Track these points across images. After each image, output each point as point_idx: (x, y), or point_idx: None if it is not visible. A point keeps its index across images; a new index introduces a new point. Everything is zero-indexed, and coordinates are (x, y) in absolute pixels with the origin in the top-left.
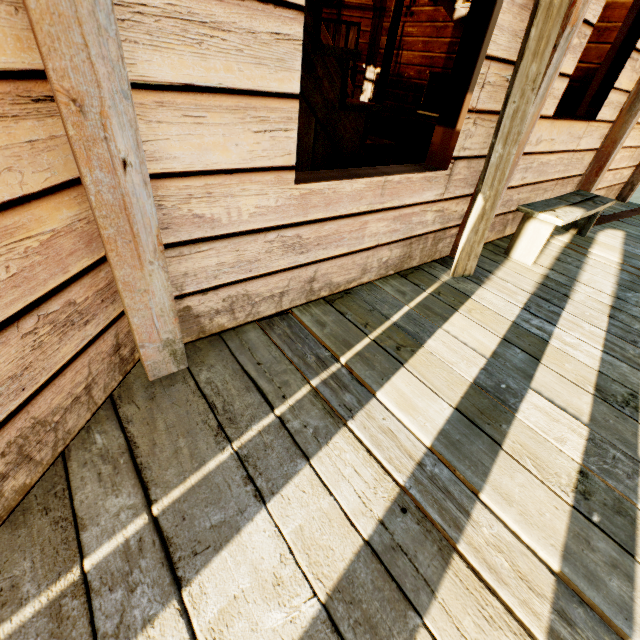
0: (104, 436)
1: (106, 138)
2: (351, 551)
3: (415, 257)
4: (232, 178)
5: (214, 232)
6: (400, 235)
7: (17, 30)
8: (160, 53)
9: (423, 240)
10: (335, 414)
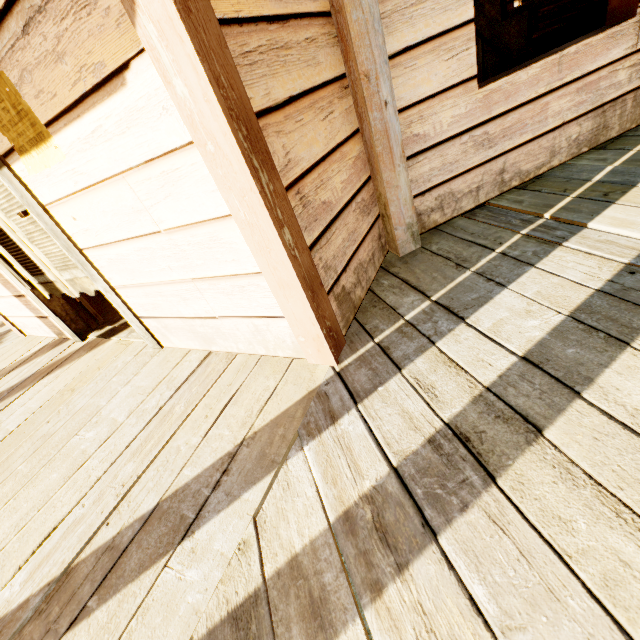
0: (387, 281)
1: (378, 91)
2: (584, 295)
3: (612, 126)
4: (434, 101)
5: (426, 145)
6: (588, 106)
7: (338, 57)
8: (391, 36)
9: (619, 104)
10: (549, 242)
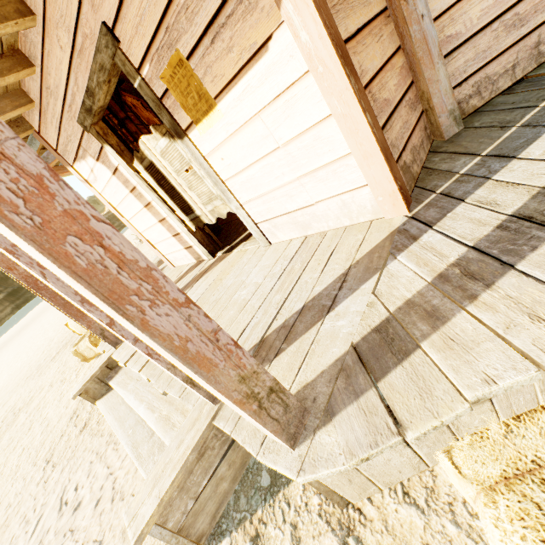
0: (437, 158)
1: (415, 9)
2: None
3: None
4: (462, 3)
5: (458, 42)
6: None
7: None
8: None
9: None
10: None
